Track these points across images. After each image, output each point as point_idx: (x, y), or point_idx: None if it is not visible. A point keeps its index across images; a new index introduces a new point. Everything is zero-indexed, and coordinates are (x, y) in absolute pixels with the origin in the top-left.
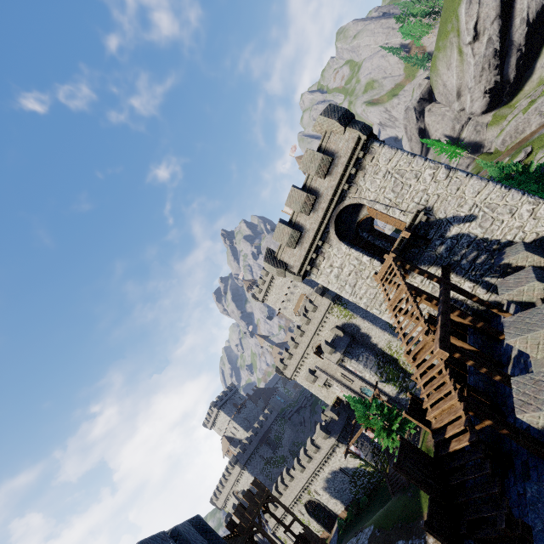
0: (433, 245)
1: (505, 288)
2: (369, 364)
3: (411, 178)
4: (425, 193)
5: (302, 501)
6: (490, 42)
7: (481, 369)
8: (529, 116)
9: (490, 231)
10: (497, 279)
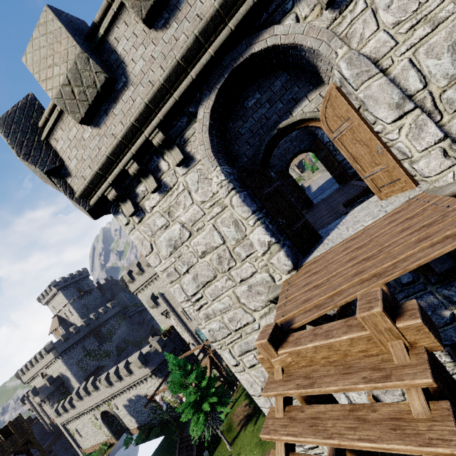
0: None
1: None
2: None
3: None
4: None
5: (100, 408)
6: None
7: None
8: None
9: None
10: None
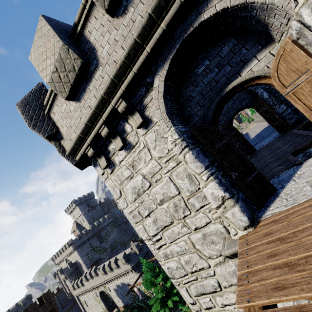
0: None
1: None
2: None
3: None
4: None
5: (99, 289)
6: None
7: None
8: None
9: None
10: None
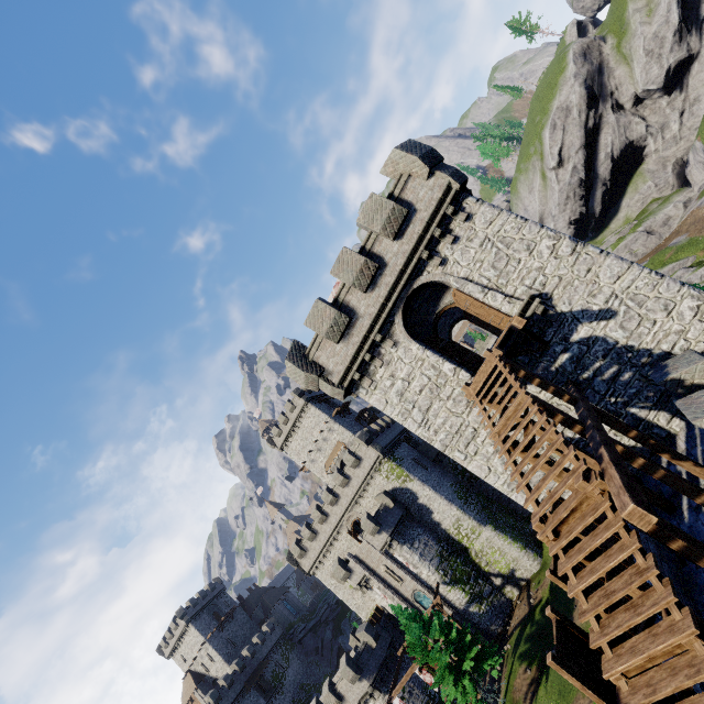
0: (551, 351)
1: (698, 409)
2: (428, 553)
3: (521, 251)
4: (541, 273)
5: None
6: (575, 170)
7: (701, 559)
8: (619, 252)
9: (636, 336)
10: (649, 411)
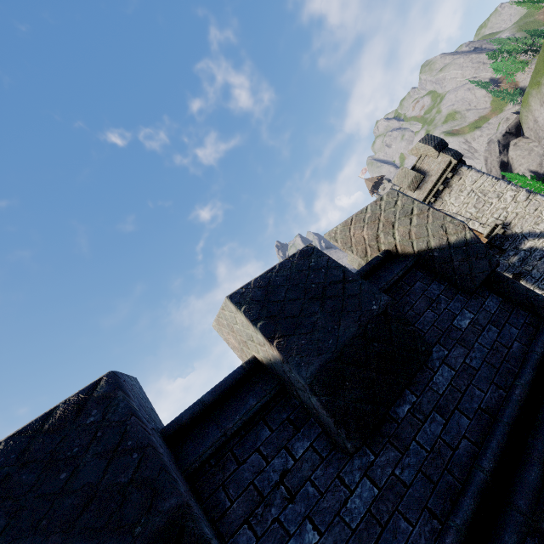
0: (506, 255)
1: None
2: None
3: (493, 198)
4: (504, 211)
5: None
6: None
7: None
8: None
9: None
10: None
